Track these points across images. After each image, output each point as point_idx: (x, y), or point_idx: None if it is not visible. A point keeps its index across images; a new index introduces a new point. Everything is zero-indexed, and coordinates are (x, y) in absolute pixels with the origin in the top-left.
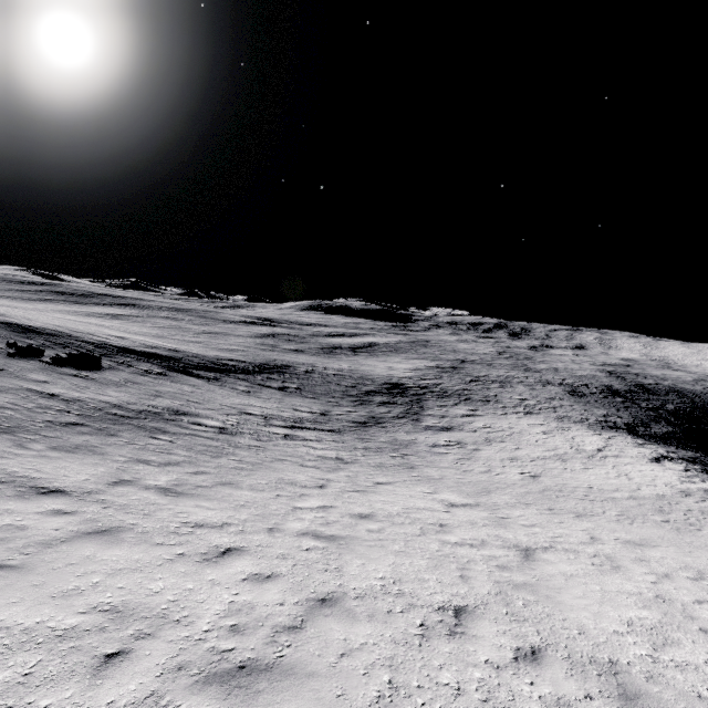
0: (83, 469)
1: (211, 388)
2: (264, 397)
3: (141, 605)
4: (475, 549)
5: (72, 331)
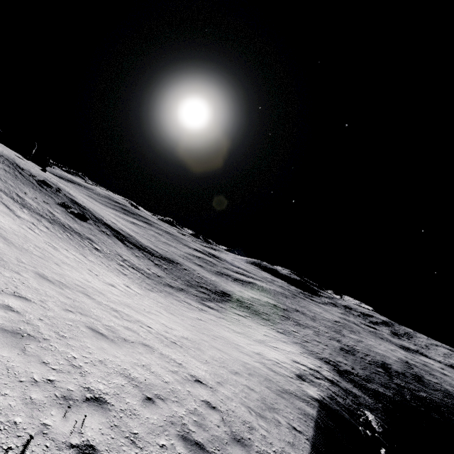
0: (28, 217)
1: (122, 247)
2: (142, 261)
3: None
4: (95, 274)
5: (95, 212)
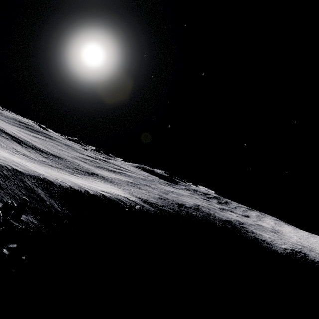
0: None
1: (18, 145)
2: (33, 154)
3: None
4: None
5: None
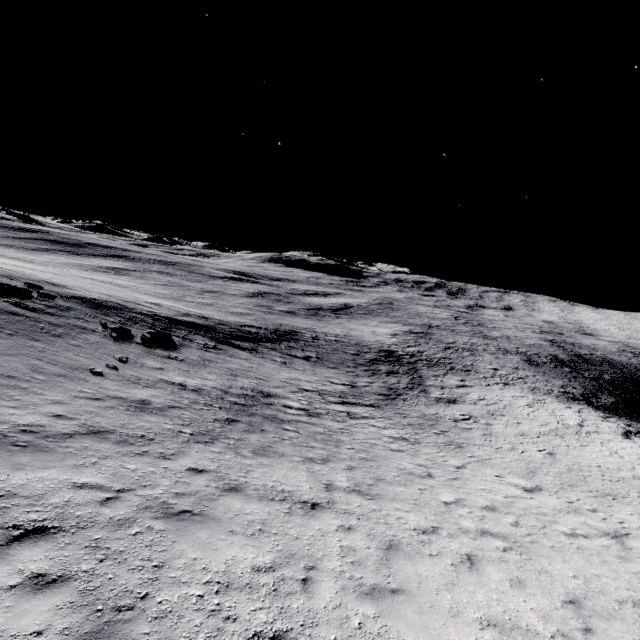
0: (296, 476)
1: (259, 362)
2: (300, 369)
3: (496, 618)
4: (588, 539)
5: (122, 301)
